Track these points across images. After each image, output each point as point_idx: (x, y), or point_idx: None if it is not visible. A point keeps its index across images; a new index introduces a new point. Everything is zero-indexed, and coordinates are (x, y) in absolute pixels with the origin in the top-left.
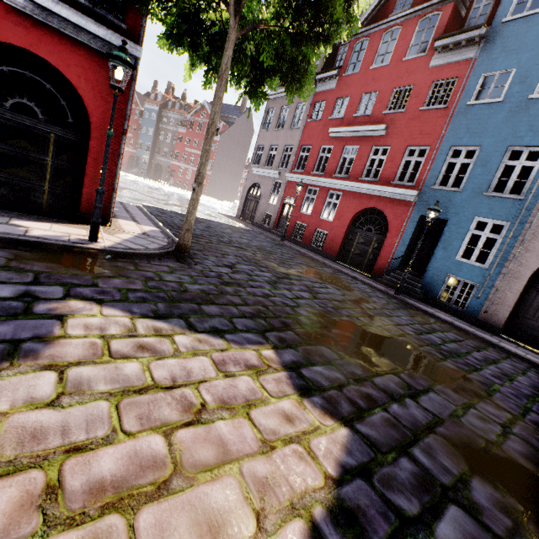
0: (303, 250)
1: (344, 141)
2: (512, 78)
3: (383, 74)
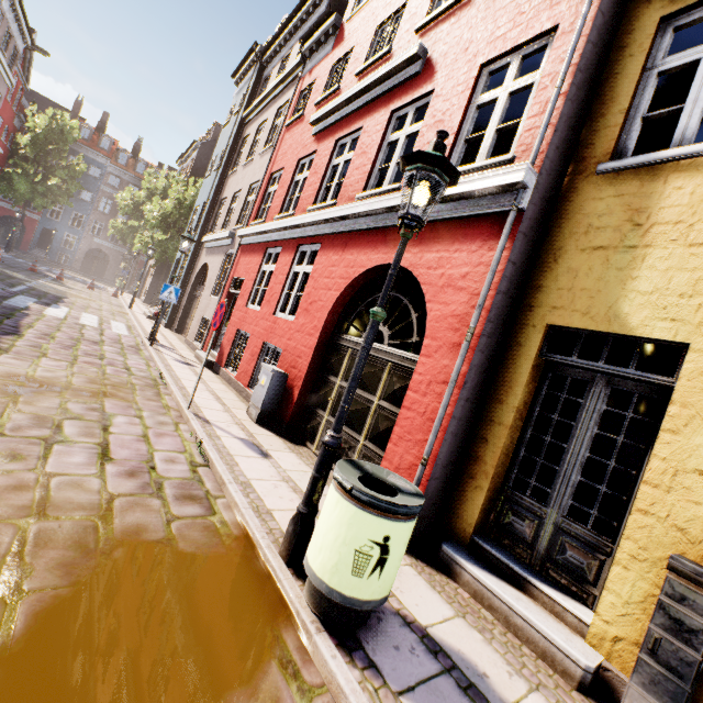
0: None
1: None
2: None
3: None
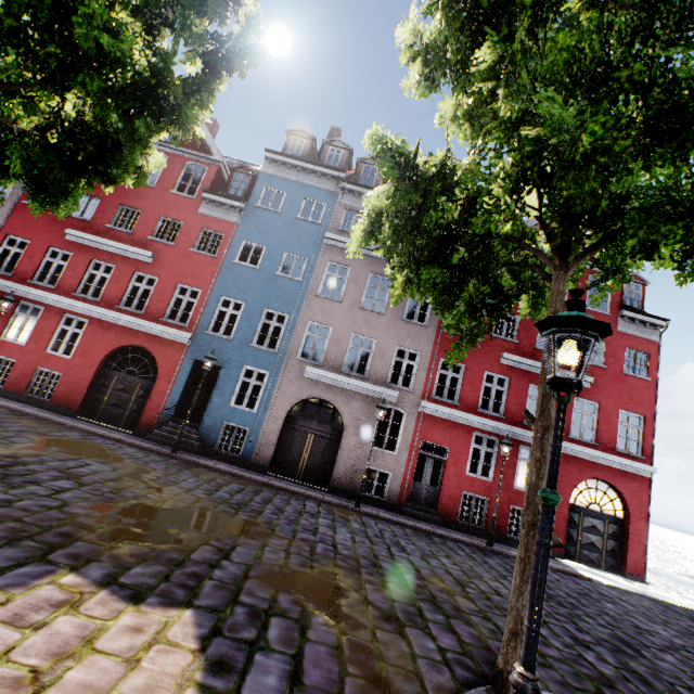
0: (13, 404)
1: (93, 252)
2: (265, 253)
3: (148, 195)
